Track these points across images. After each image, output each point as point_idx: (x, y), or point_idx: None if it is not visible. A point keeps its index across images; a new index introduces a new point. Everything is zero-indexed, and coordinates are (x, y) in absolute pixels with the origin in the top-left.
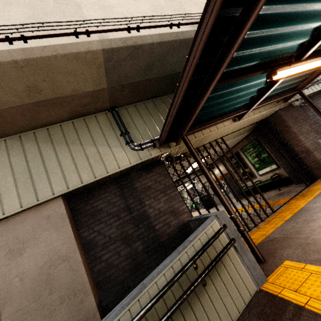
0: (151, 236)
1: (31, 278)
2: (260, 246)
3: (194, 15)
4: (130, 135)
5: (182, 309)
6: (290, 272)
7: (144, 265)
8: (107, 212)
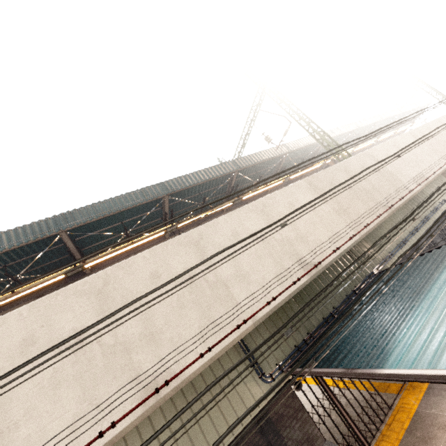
0: None
1: None
2: None
3: (305, 256)
4: (258, 363)
5: None
6: None
7: None
8: None
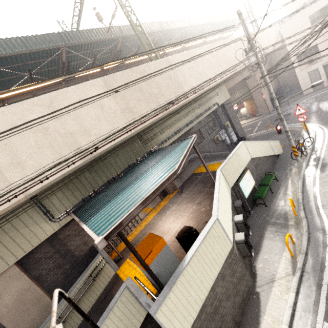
0: (73, 259)
1: (11, 304)
2: (126, 248)
3: (84, 146)
4: (51, 212)
5: (87, 290)
6: (126, 264)
7: (71, 273)
8: (45, 258)
